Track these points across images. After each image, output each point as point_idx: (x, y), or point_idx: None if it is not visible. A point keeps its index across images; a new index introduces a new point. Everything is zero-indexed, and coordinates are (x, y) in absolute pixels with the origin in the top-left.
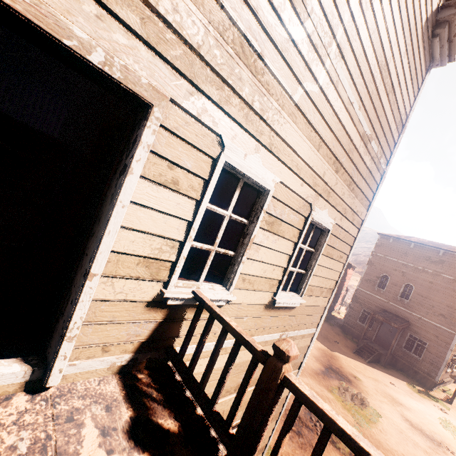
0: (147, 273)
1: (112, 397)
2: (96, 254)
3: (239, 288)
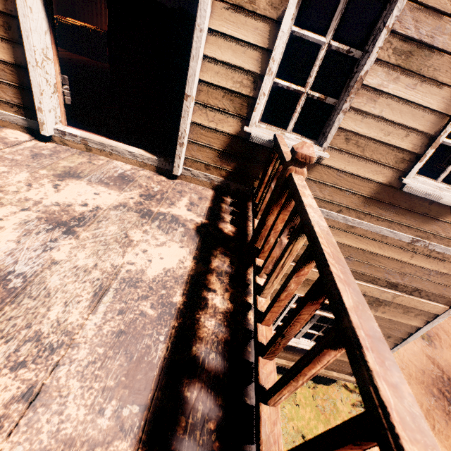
0: (231, 107)
1: (206, 196)
2: (187, 77)
3: (339, 149)
